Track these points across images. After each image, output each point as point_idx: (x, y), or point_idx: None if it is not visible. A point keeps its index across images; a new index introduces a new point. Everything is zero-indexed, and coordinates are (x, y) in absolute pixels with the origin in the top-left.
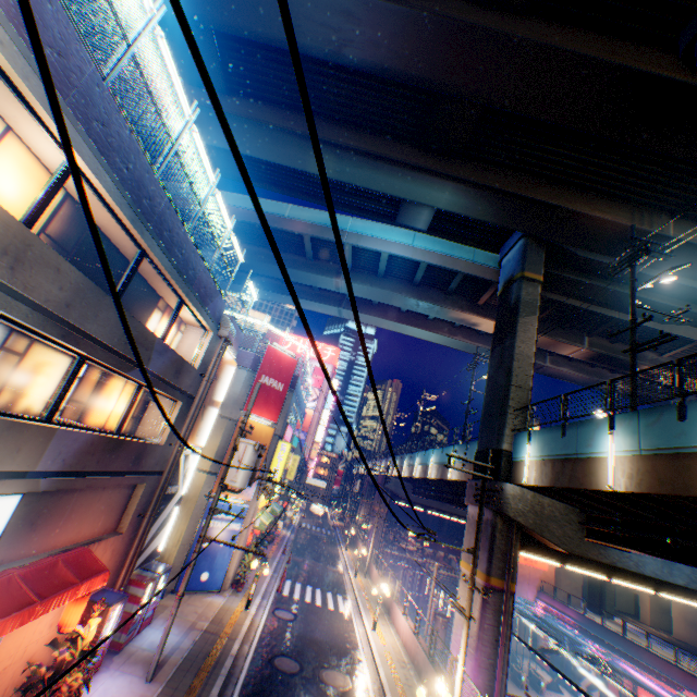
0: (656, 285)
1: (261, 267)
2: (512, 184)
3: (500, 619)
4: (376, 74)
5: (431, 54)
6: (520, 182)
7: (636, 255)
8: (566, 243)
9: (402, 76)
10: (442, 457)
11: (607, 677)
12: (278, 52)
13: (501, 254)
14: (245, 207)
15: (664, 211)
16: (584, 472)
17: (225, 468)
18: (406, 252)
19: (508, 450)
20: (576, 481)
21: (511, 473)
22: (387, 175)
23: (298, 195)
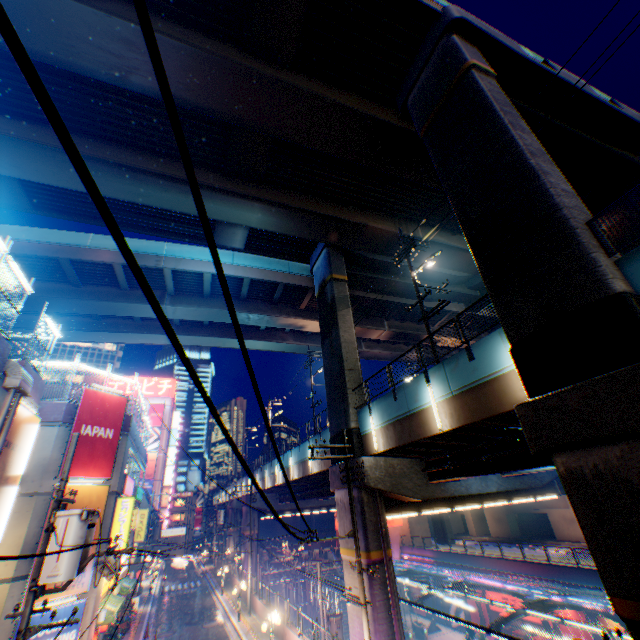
0: (420, 274)
1: (64, 304)
2: (309, 204)
3: (388, 589)
4: None
5: (220, 90)
6: (314, 202)
7: (408, 248)
8: (358, 249)
9: (196, 107)
10: (301, 455)
11: (470, 595)
12: (50, 72)
13: (311, 263)
14: (31, 239)
15: (413, 221)
16: (419, 424)
17: (38, 563)
18: (229, 270)
19: (356, 427)
20: (415, 434)
21: (363, 446)
22: None
23: (101, 222)
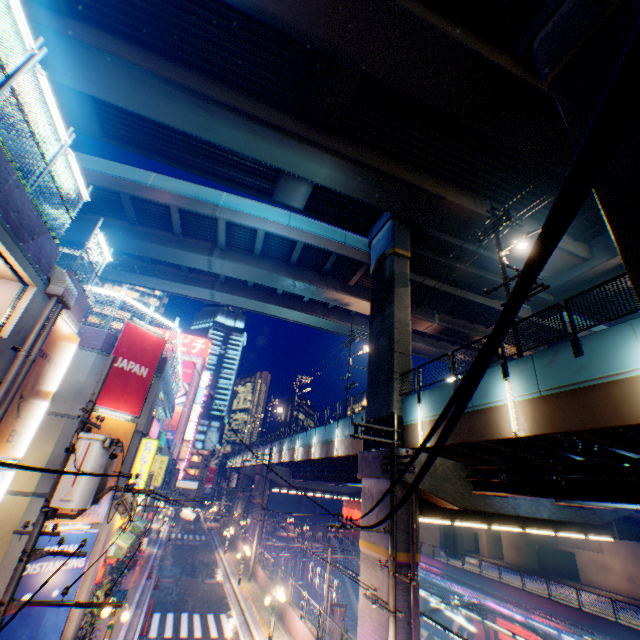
0: (490, 265)
1: (118, 241)
2: (384, 164)
3: (410, 597)
4: (257, 18)
5: (316, 7)
6: (390, 164)
7: (499, 222)
8: (427, 225)
9: (285, 27)
10: (326, 435)
11: (488, 622)
12: None
13: (371, 236)
14: (96, 170)
15: (496, 202)
16: (483, 423)
17: (54, 483)
18: (283, 230)
19: (398, 415)
20: (477, 434)
21: (404, 437)
22: (266, 142)
23: (165, 160)
